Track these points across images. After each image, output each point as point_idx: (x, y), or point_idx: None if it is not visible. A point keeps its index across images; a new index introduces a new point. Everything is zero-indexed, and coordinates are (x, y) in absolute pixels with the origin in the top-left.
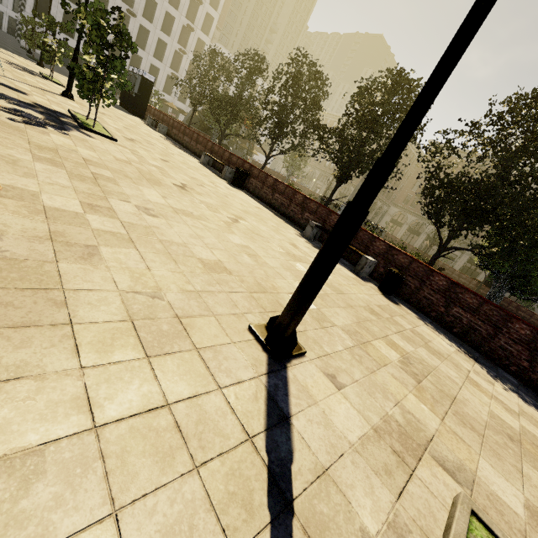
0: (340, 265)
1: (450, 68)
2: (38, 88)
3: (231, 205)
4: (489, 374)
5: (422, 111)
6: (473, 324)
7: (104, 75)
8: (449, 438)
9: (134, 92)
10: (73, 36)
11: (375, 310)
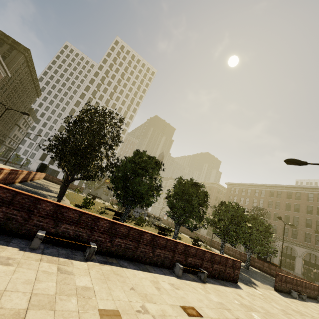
0: None
1: None
2: None
3: None
4: None
5: None
6: None
7: None
8: None
9: (37, 168)
10: (53, 164)
11: None
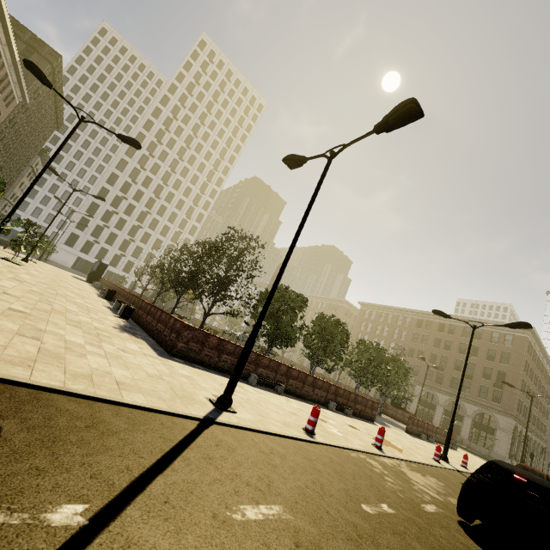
0: (110, 310)
1: (18, 203)
2: (5, 254)
3: (63, 287)
4: (119, 324)
5: (13, 210)
6: (150, 320)
7: (25, 240)
8: (7, 283)
9: (93, 270)
10: (88, 253)
11: (77, 302)
